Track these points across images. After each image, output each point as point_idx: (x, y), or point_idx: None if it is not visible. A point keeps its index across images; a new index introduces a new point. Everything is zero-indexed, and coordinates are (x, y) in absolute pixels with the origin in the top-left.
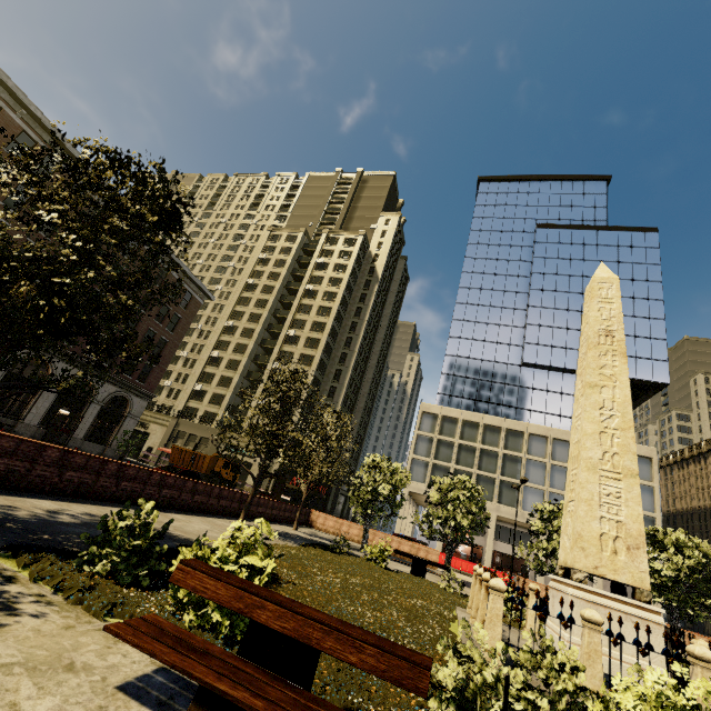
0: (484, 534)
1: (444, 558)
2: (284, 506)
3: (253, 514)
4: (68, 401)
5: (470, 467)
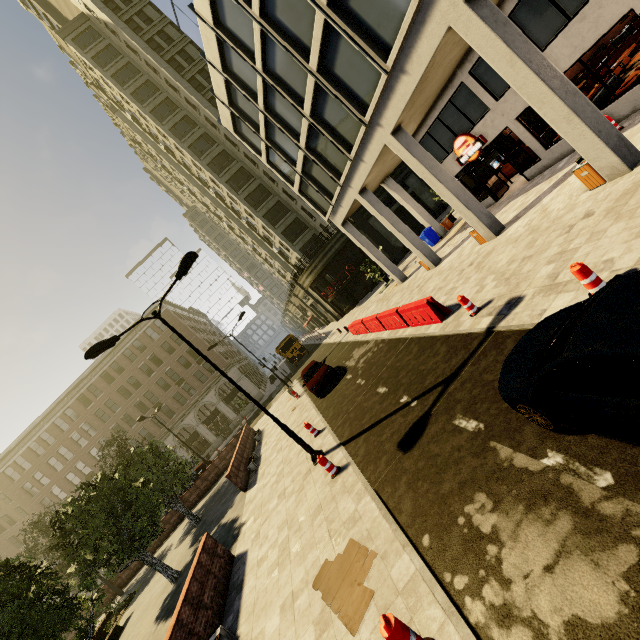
0: (486, 106)
1: (377, 324)
2: (200, 480)
3: (172, 527)
4: (211, 418)
5: (302, 116)
